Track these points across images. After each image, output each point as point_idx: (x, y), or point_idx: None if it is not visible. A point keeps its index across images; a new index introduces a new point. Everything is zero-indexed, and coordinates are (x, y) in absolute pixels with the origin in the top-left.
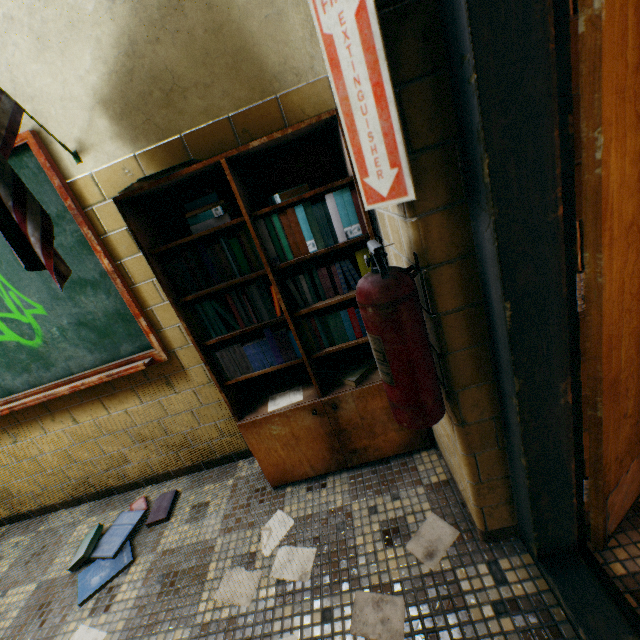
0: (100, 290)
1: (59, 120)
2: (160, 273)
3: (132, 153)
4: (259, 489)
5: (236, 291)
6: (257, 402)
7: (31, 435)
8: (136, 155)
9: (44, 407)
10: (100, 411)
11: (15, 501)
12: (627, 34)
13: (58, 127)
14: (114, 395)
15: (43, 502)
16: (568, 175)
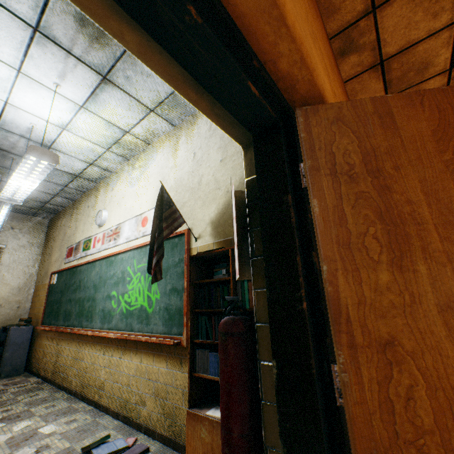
0: (179, 295)
1: (197, 226)
2: (192, 293)
3: (213, 241)
4: None
5: (218, 316)
6: (208, 404)
7: (126, 357)
8: (214, 242)
9: (137, 345)
10: (151, 361)
11: (102, 393)
12: (346, 217)
13: (196, 228)
14: (159, 355)
15: (108, 403)
16: (316, 285)
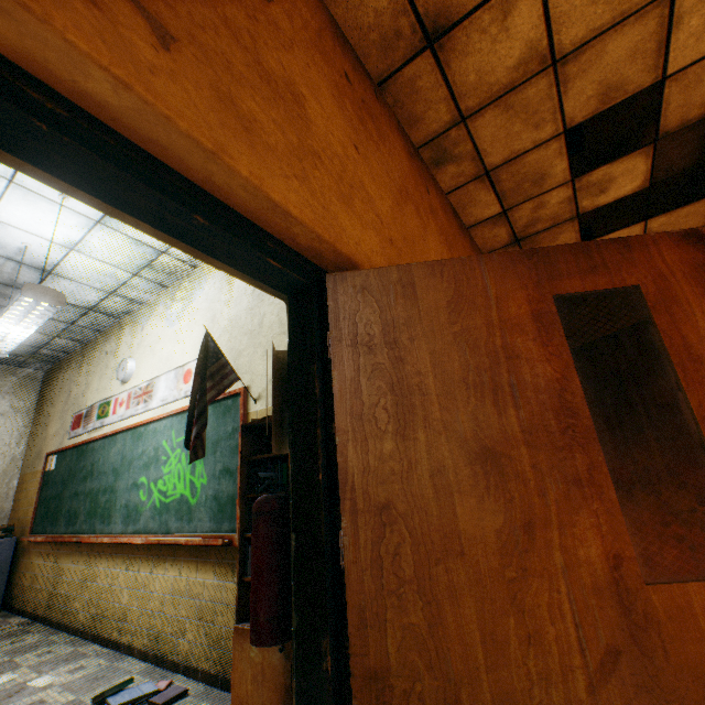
0: (232, 478)
1: (257, 383)
2: (244, 473)
3: None
4: None
5: None
6: None
7: (159, 571)
8: None
9: (175, 551)
10: (194, 572)
11: (125, 627)
12: (362, 388)
13: (255, 386)
14: (205, 562)
15: (133, 640)
16: (334, 456)
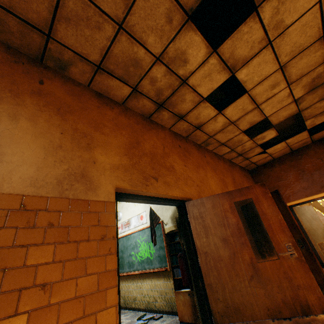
0: (163, 249)
1: (165, 219)
2: (168, 247)
3: (172, 225)
4: (177, 322)
5: None
6: (181, 289)
7: (144, 282)
8: (173, 225)
9: (148, 275)
10: (156, 280)
11: (136, 302)
12: (197, 228)
13: (165, 220)
14: (159, 277)
15: (140, 306)
16: (194, 242)
